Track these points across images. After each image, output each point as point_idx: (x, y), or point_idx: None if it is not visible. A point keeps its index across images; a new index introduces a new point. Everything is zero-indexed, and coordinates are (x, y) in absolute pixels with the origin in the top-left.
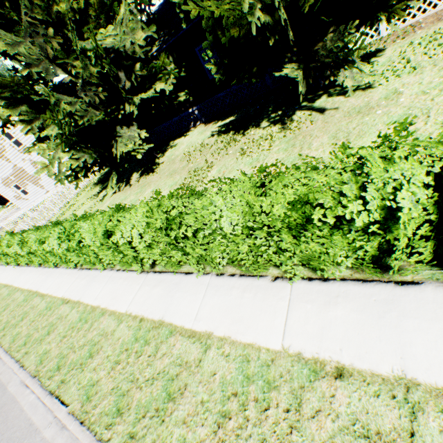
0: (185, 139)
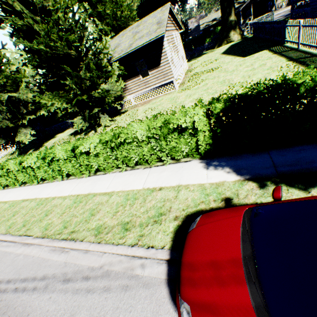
0: (61, 134)
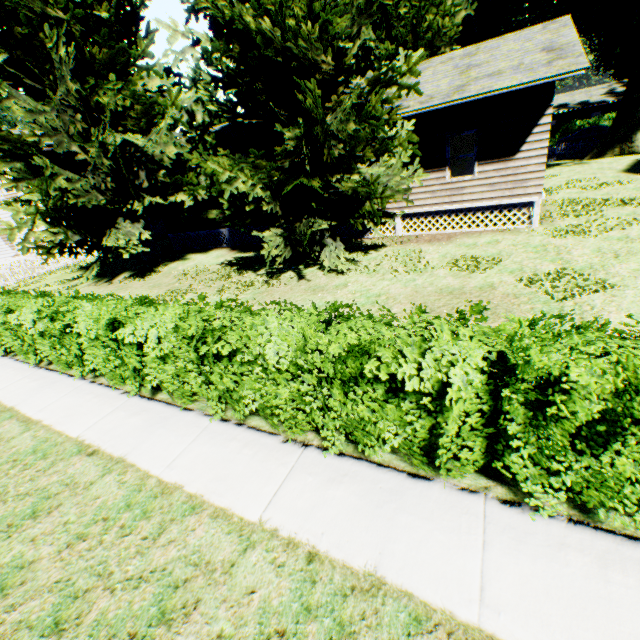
0: (201, 256)
